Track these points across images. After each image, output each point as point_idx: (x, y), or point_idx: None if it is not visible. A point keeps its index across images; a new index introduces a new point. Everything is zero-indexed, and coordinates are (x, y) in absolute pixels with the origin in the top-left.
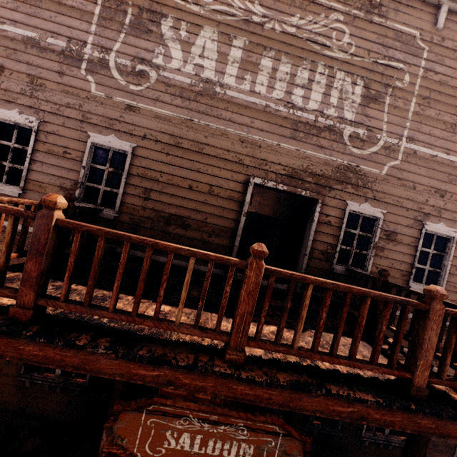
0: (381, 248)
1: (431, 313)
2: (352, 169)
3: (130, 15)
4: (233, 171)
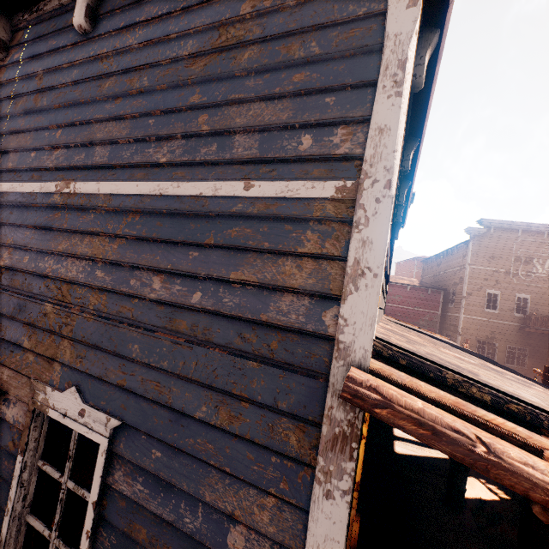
0: None
1: None
2: None
3: (522, 260)
4: None
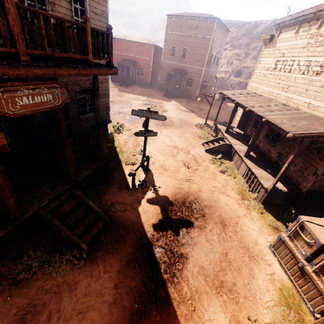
0: (53, 3)
1: (87, 29)
2: None
3: None
4: None
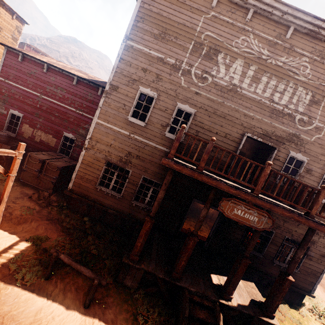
0: (302, 176)
1: (321, 193)
2: (296, 136)
3: (204, 50)
4: (237, 128)
